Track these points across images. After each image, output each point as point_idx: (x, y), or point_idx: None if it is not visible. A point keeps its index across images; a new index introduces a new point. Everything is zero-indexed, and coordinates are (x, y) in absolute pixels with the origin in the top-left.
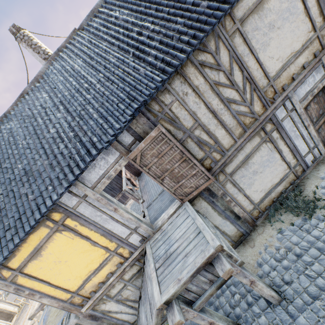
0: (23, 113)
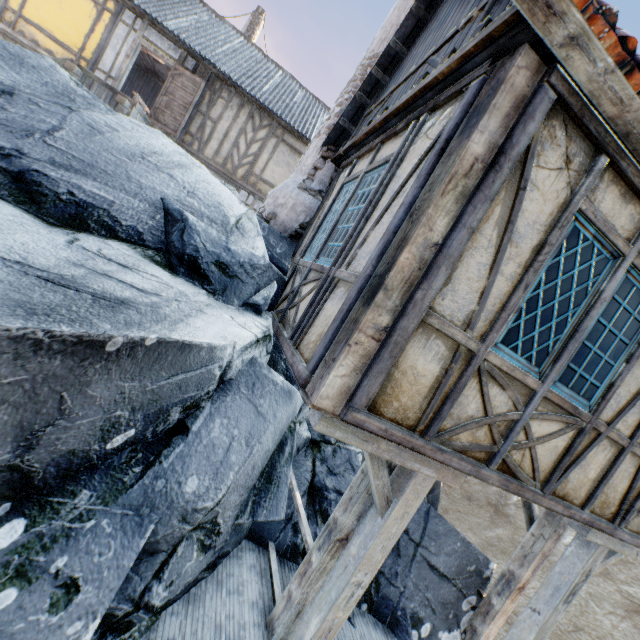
0: None
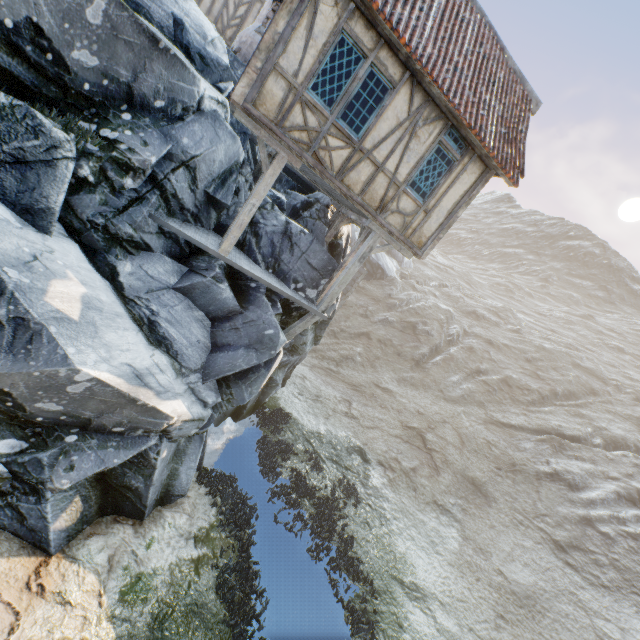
0: None
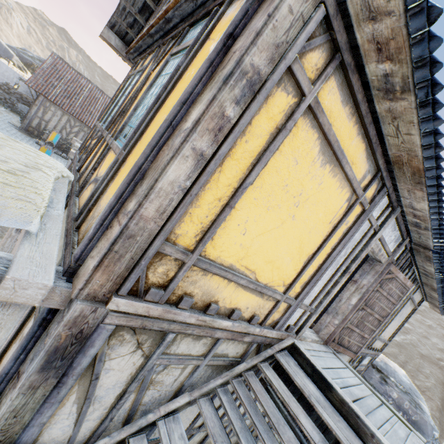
0: None
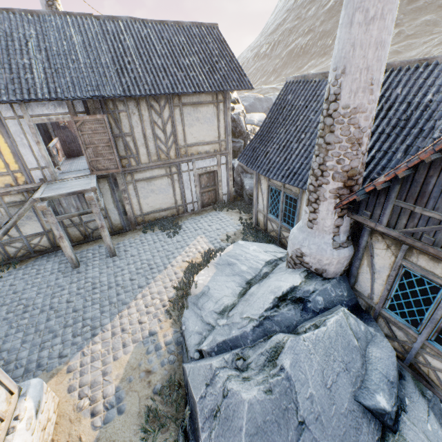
0: (0, 25)
